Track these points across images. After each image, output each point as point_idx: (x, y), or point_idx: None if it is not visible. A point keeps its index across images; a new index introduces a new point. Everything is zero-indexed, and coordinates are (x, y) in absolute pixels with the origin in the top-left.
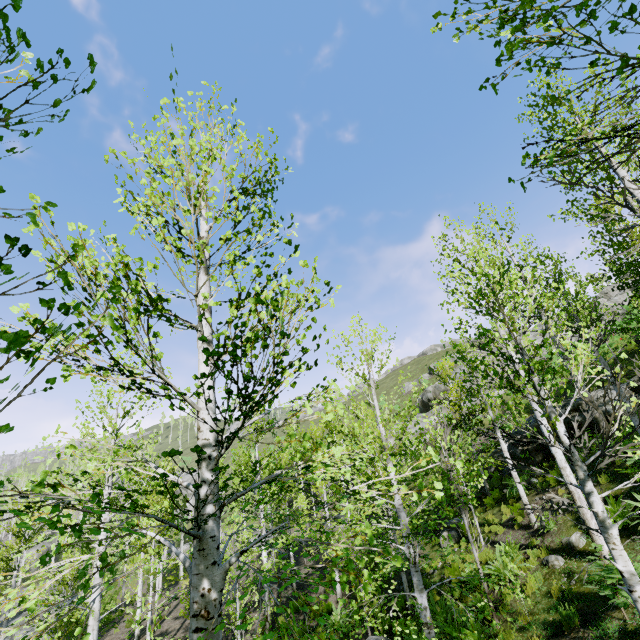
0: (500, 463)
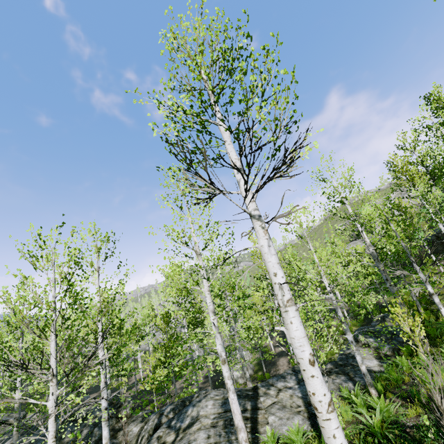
0: None
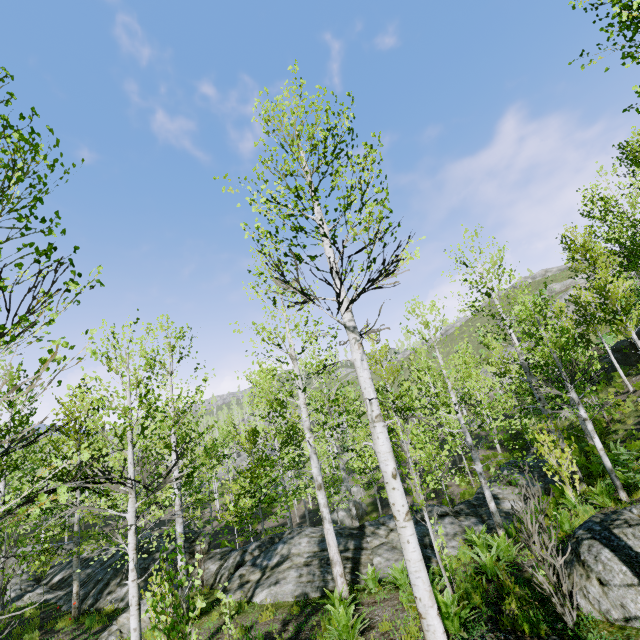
0: (606, 364)
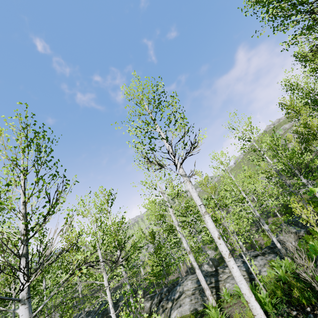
0: None
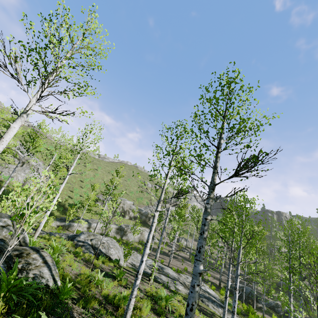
0: None
